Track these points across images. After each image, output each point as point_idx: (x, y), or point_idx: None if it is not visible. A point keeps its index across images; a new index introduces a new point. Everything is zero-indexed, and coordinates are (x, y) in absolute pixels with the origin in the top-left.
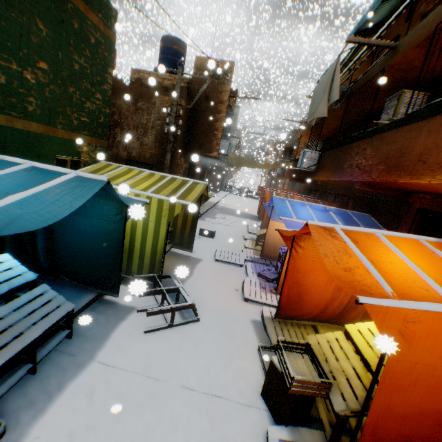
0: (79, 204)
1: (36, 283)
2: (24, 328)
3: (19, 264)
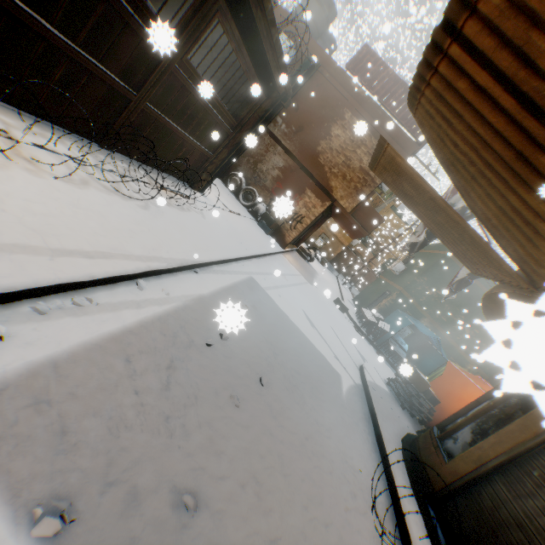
0: (429, 335)
1: (405, 353)
2: (397, 349)
3: (407, 348)
